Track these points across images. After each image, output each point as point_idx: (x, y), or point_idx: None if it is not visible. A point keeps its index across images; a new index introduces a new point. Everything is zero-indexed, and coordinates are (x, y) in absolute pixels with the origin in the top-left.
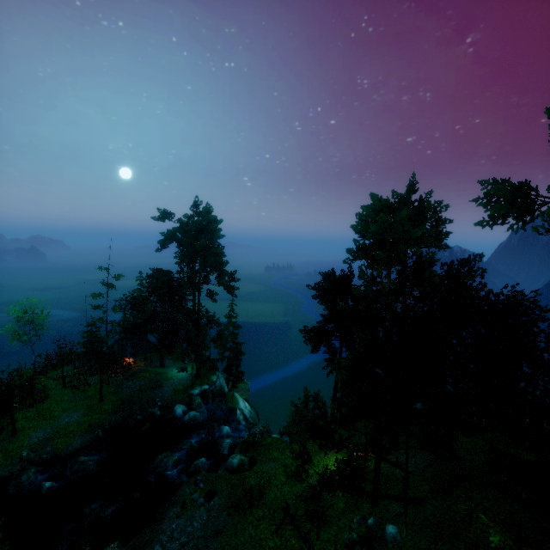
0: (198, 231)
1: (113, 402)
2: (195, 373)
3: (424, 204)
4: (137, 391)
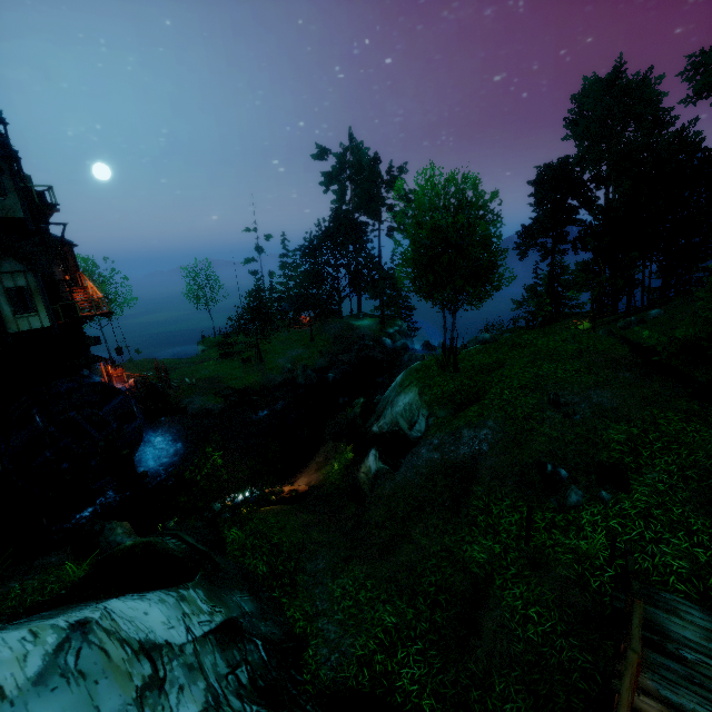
0: (374, 160)
1: (325, 340)
2: (377, 322)
3: (631, 86)
4: (341, 331)
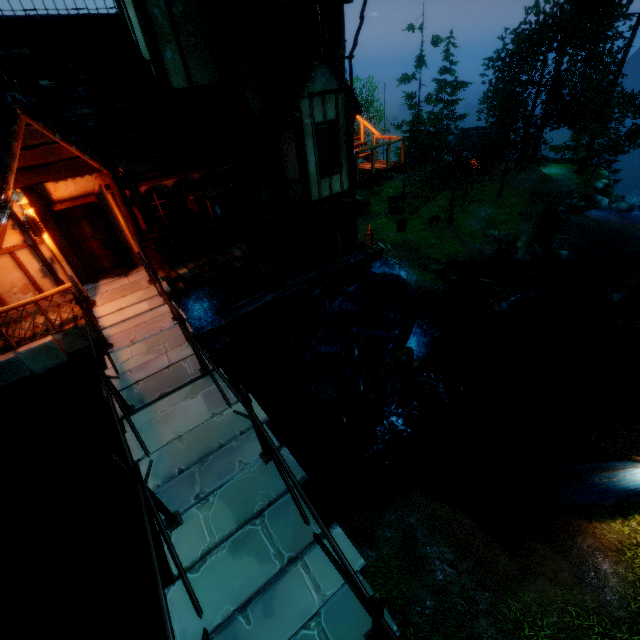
0: None
1: (517, 196)
2: (571, 170)
3: None
4: (538, 183)
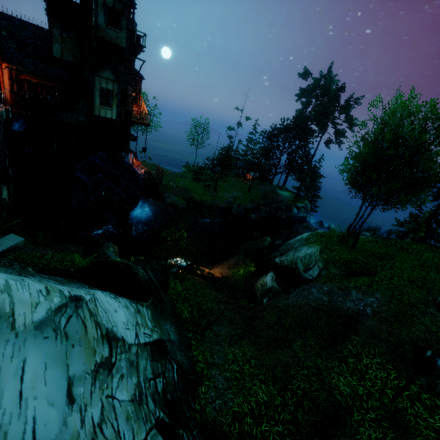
0: (340, 89)
1: (256, 194)
2: (292, 196)
3: None
4: (268, 192)
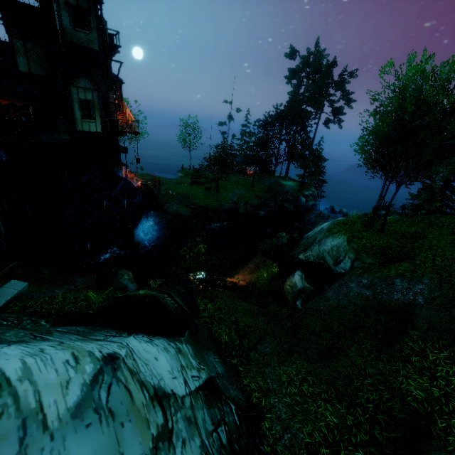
0: (332, 64)
1: (260, 188)
2: (297, 185)
3: None
4: (273, 185)
